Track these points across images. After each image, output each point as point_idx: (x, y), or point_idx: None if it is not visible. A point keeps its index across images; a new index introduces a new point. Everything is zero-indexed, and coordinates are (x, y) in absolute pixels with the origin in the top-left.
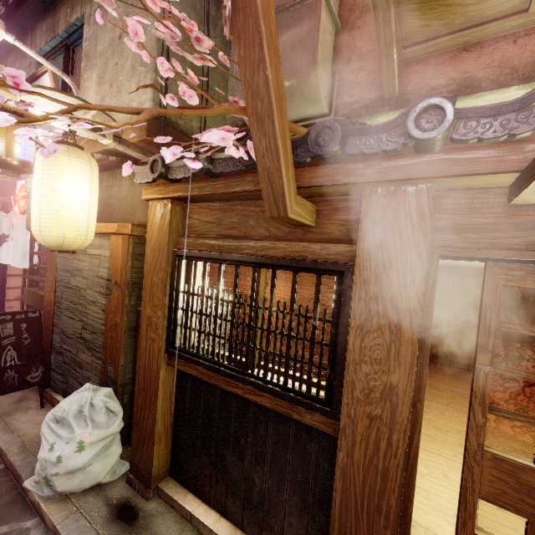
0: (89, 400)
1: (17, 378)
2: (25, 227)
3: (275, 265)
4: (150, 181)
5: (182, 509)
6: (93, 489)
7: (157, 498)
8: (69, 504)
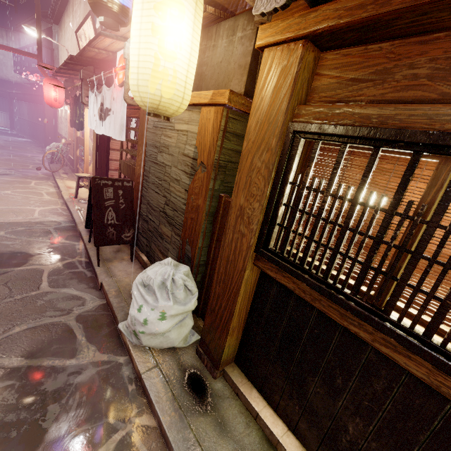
0: (171, 276)
1: (116, 234)
2: (123, 100)
3: None
4: (281, 6)
5: (248, 403)
6: (169, 349)
7: (222, 379)
8: (151, 357)
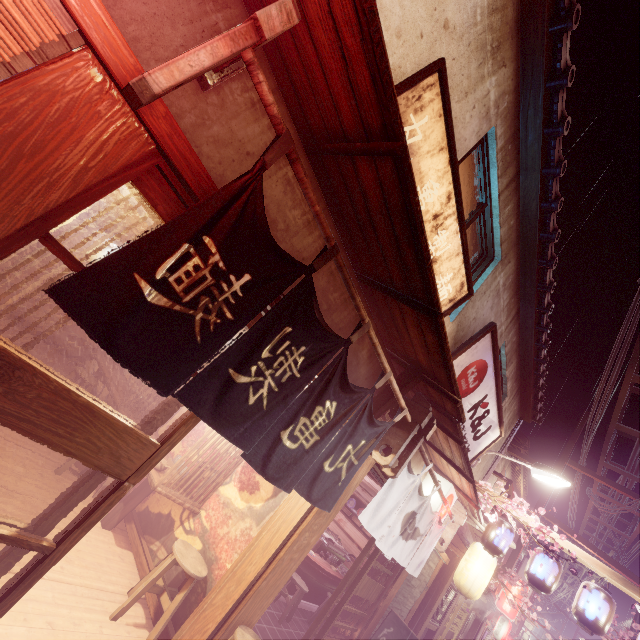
0: None
1: None
2: (434, 538)
3: (455, 589)
4: None
5: None
6: None
7: None
8: None
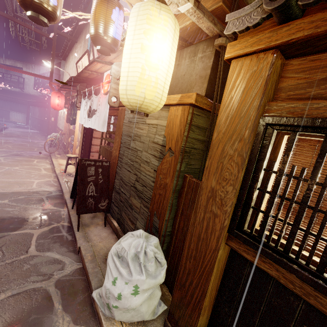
0: (143, 248)
1: (94, 204)
2: (106, 104)
3: None
4: (253, 25)
5: None
6: (138, 322)
7: None
8: None
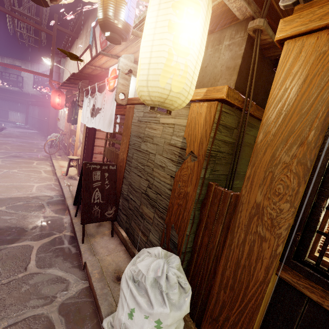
0: (164, 272)
1: (100, 212)
2: (112, 101)
3: None
4: None
5: None
6: None
7: None
8: None
